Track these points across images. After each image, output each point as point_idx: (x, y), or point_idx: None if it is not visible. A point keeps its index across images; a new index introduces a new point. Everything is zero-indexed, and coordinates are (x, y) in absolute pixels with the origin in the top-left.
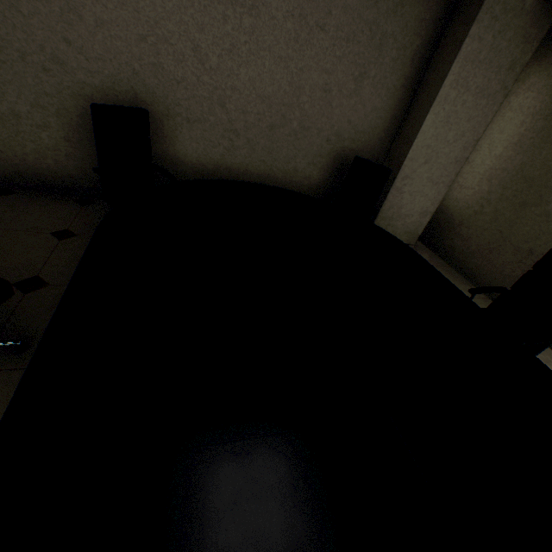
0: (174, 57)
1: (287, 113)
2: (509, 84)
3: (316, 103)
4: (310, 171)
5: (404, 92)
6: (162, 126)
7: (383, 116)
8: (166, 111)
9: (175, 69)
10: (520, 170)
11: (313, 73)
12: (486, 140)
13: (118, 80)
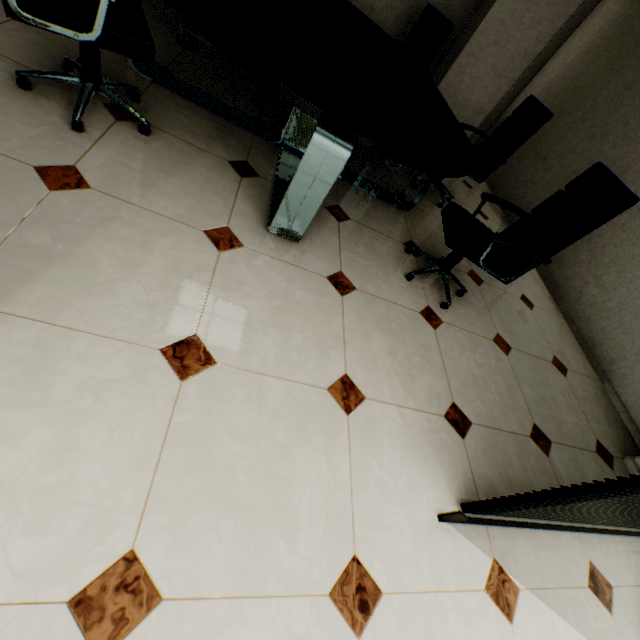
0: None
1: None
2: None
3: None
4: (386, 16)
5: None
6: None
7: None
8: None
9: None
10: (575, 79)
11: None
12: (566, 47)
13: None
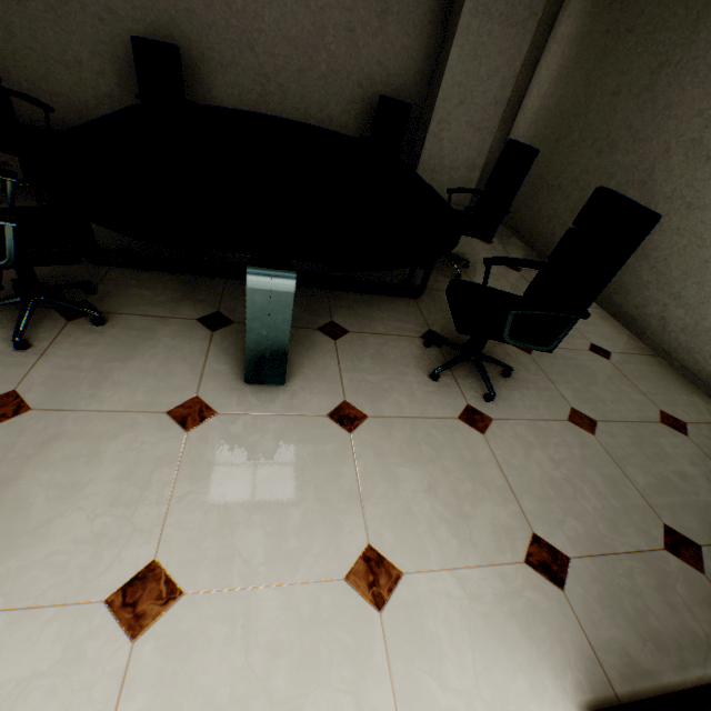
0: (205, 2)
1: (314, 55)
2: (538, 9)
3: (342, 43)
4: (346, 120)
5: (434, 29)
6: (199, 72)
7: (415, 57)
8: (201, 56)
9: (206, 14)
10: (558, 105)
11: (335, 12)
12: (536, 80)
13: (159, 27)
